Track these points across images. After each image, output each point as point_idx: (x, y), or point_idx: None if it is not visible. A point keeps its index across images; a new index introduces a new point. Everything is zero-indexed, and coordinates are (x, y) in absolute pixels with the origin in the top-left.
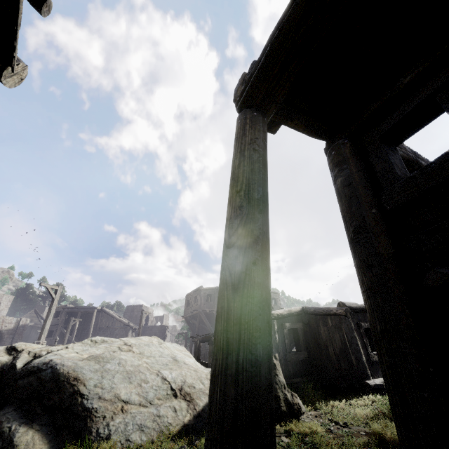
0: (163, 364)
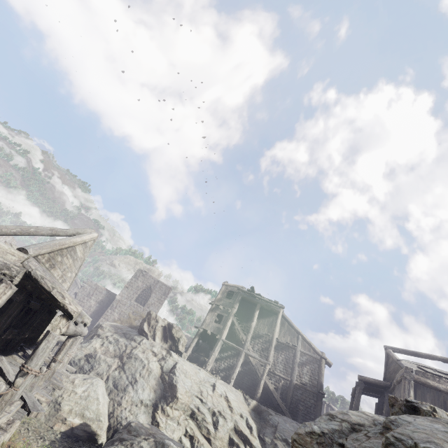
0: None
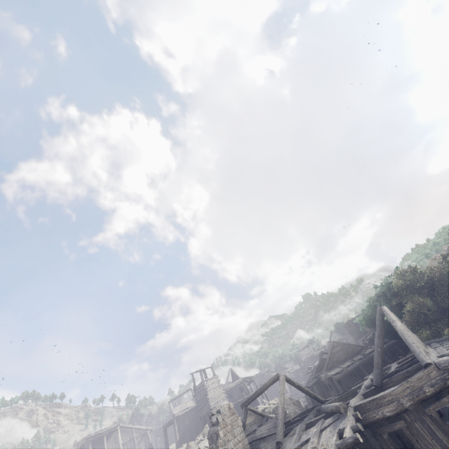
0: (174, 448)
